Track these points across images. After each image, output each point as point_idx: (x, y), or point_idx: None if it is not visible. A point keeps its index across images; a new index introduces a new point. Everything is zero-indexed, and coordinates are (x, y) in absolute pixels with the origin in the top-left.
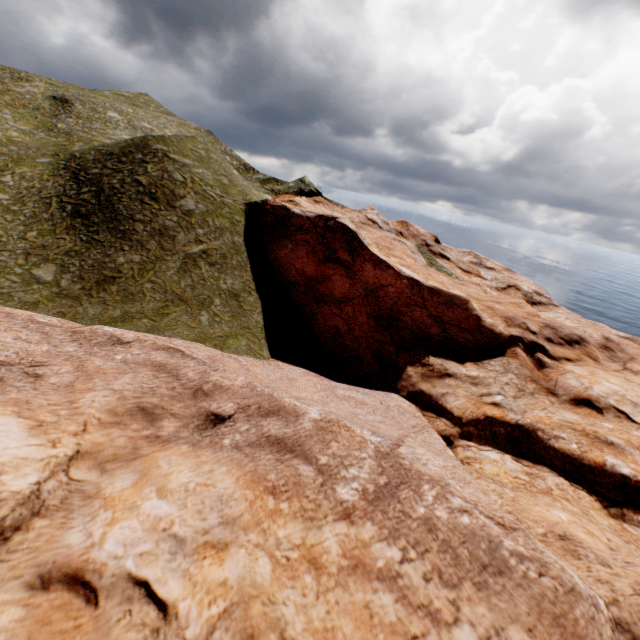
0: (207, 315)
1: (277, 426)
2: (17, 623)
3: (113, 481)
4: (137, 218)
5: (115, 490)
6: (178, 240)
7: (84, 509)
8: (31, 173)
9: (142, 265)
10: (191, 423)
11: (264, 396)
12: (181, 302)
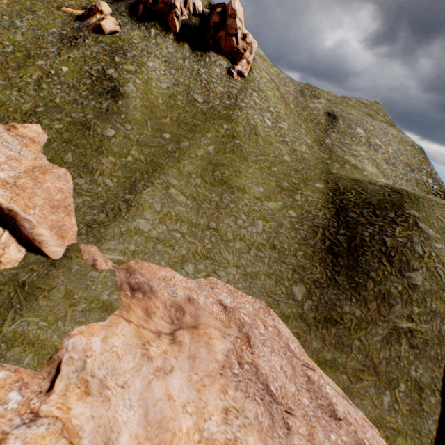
0: (388, 396)
1: None
2: None
3: None
4: (370, 275)
5: None
6: (393, 309)
7: None
8: (311, 197)
9: (358, 320)
10: None
11: None
12: (373, 372)
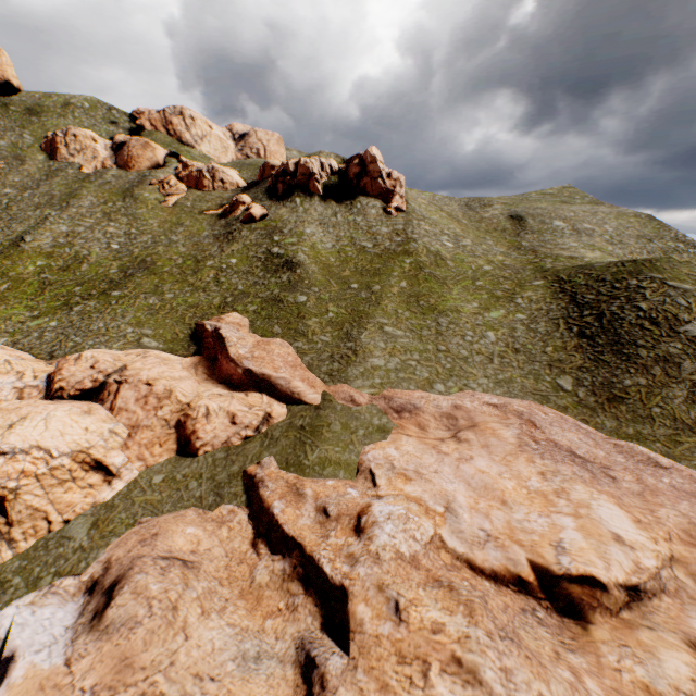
0: None
1: None
2: (694, 666)
3: None
4: (638, 342)
5: None
6: (682, 367)
7: (693, 606)
8: (534, 296)
9: (647, 389)
10: None
11: None
12: (691, 433)
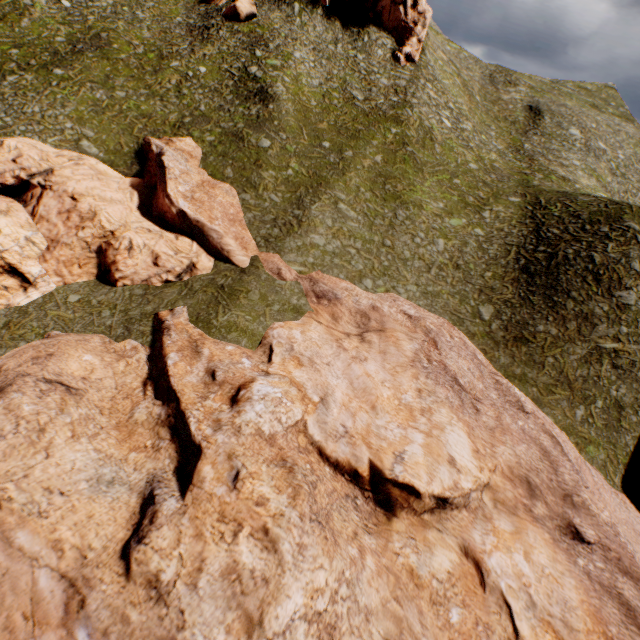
0: (582, 411)
1: (631, 592)
2: (456, 564)
3: (499, 518)
4: (572, 294)
5: (499, 526)
6: (596, 329)
7: (482, 522)
8: (503, 214)
9: (554, 339)
10: (554, 519)
11: (625, 551)
12: (567, 388)
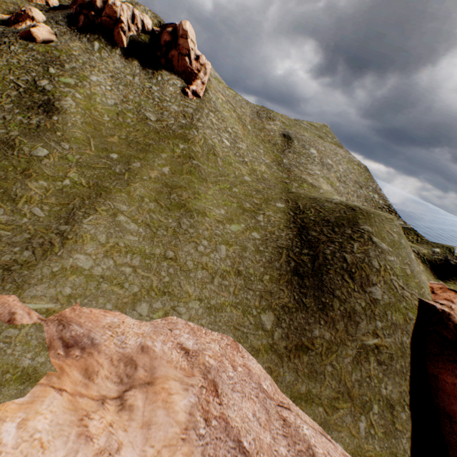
0: (364, 422)
1: None
2: None
3: None
4: (335, 294)
5: None
6: (359, 327)
7: None
8: (273, 217)
9: (329, 344)
10: None
11: None
12: (348, 397)
